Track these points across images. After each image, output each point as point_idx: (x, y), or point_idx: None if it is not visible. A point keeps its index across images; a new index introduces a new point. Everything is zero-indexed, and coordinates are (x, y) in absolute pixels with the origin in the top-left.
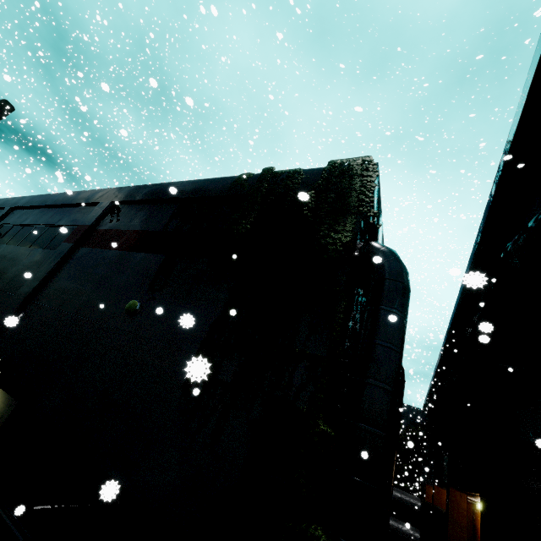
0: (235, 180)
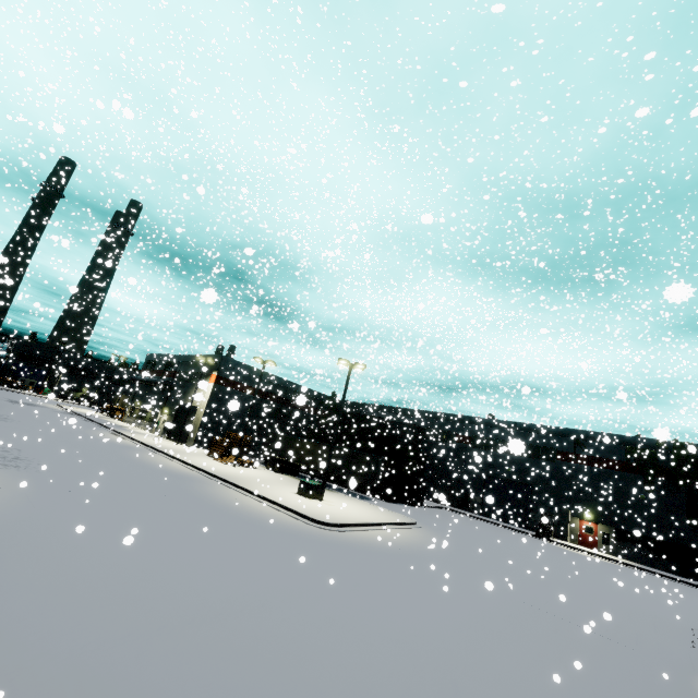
0: (658, 443)
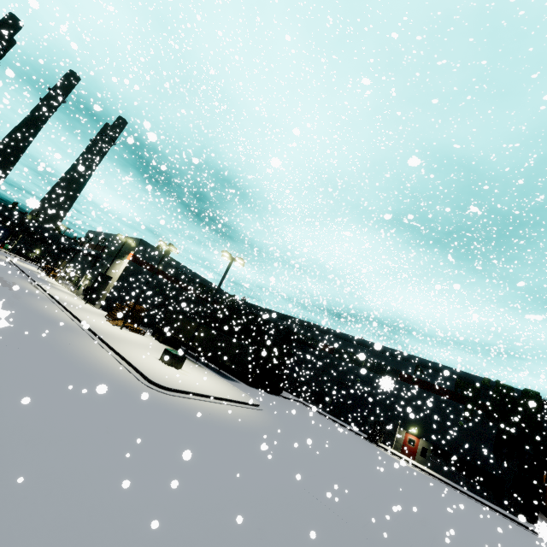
0: (483, 381)
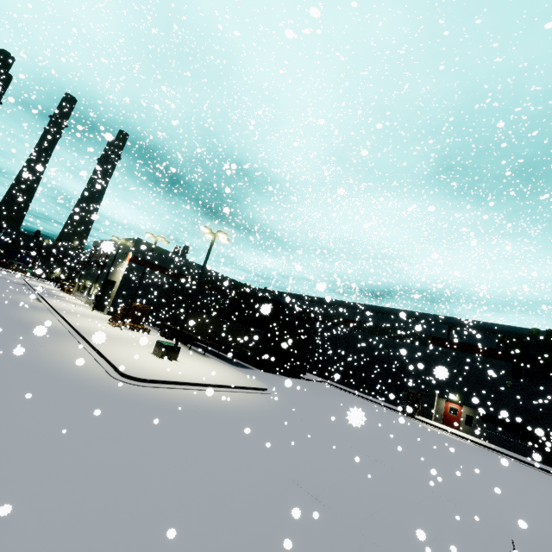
0: (531, 332)
